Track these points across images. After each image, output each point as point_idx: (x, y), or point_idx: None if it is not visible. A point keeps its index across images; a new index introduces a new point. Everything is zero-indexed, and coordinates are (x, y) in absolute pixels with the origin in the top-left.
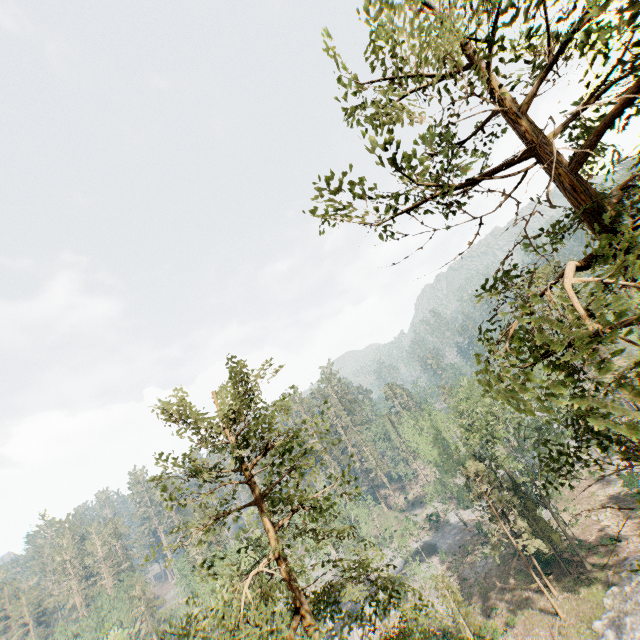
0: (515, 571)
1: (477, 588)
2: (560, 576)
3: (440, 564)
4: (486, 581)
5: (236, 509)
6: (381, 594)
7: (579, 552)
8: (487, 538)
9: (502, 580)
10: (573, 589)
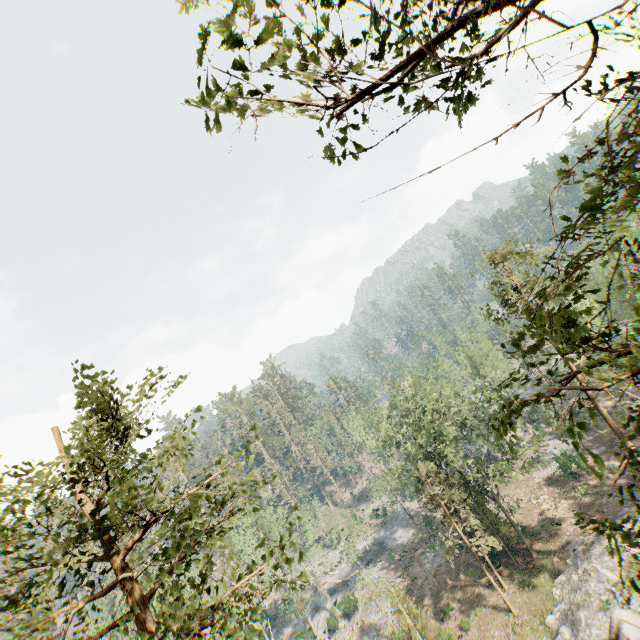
0: (464, 565)
1: (428, 588)
2: (509, 567)
3: (389, 563)
4: (437, 579)
5: (90, 638)
6: (330, 604)
7: (526, 541)
8: (434, 530)
9: (453, 577)
10: (522, 580)
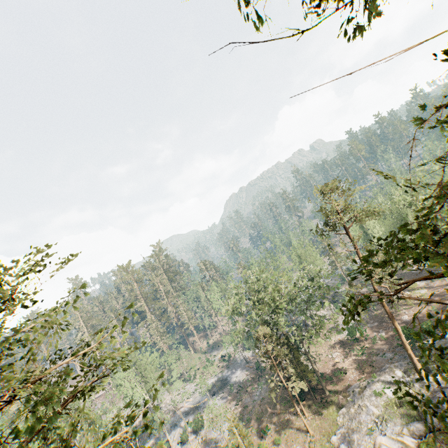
0: (280, 398)
1: (254, 414)
2: (310, 401)
3: (229, 394)
4: (261, 407)
5: None
6: (184, 422)
7: (323, 384)
8: (262, 372)
9: (272, 406)
10: (318, 411)
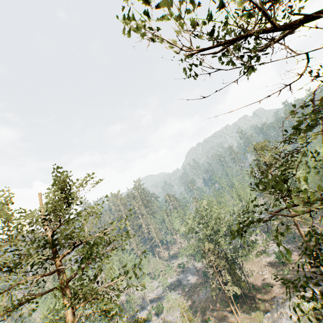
0: (220, 299)
1: (200, 307)
2: (242, 304)
3: (182, 292)
4: (205, 304)
5: (38, 294)
6: (149, 307)
7: (253, 292)
8: (207, 279)
9: (213, 304)
10: (248, 312)
